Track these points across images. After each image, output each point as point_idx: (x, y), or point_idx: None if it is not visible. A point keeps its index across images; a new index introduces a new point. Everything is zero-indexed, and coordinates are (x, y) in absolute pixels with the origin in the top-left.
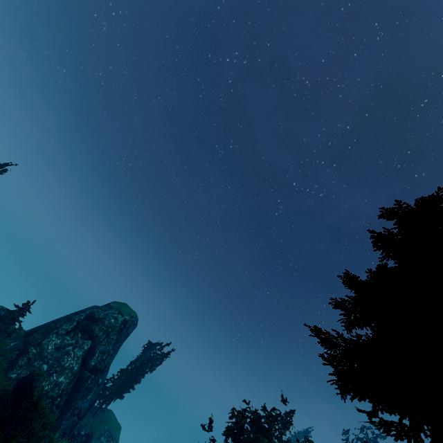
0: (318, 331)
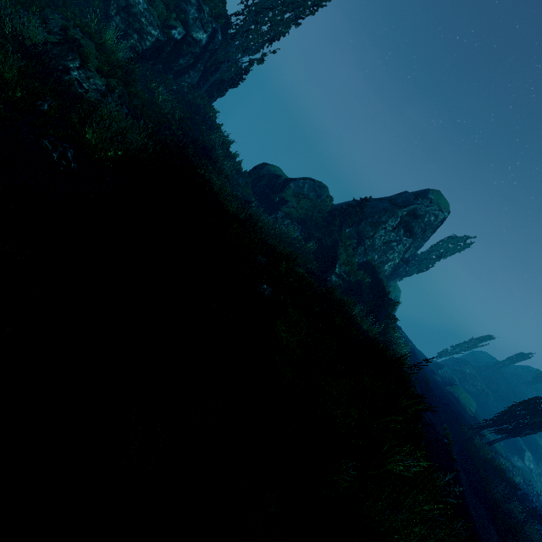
0: None
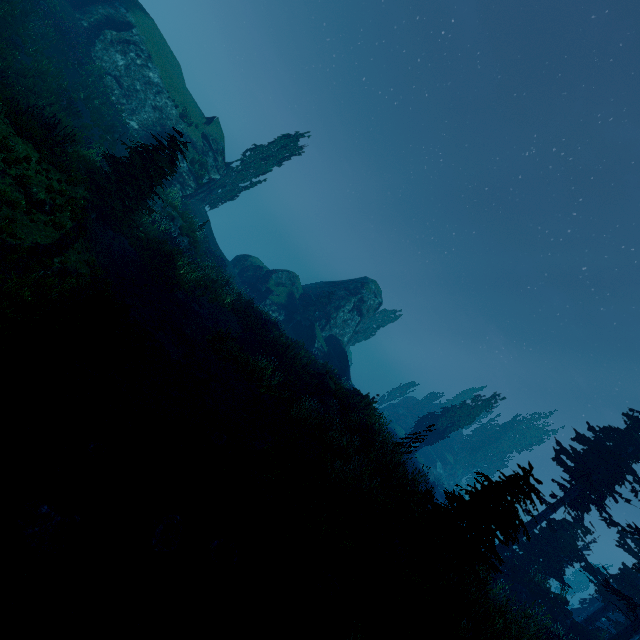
0: (559, 443)
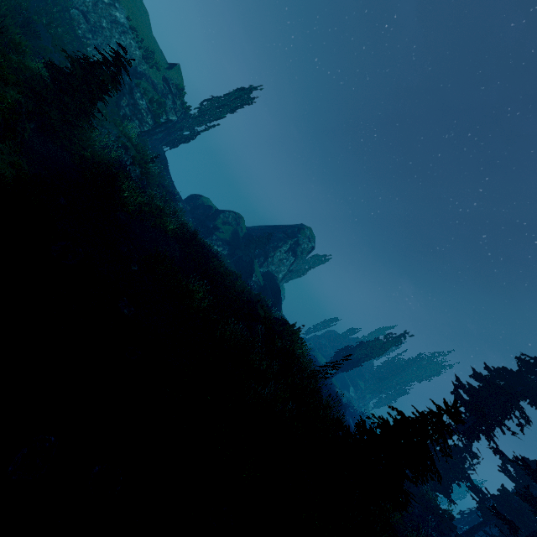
0: (458, 379)
